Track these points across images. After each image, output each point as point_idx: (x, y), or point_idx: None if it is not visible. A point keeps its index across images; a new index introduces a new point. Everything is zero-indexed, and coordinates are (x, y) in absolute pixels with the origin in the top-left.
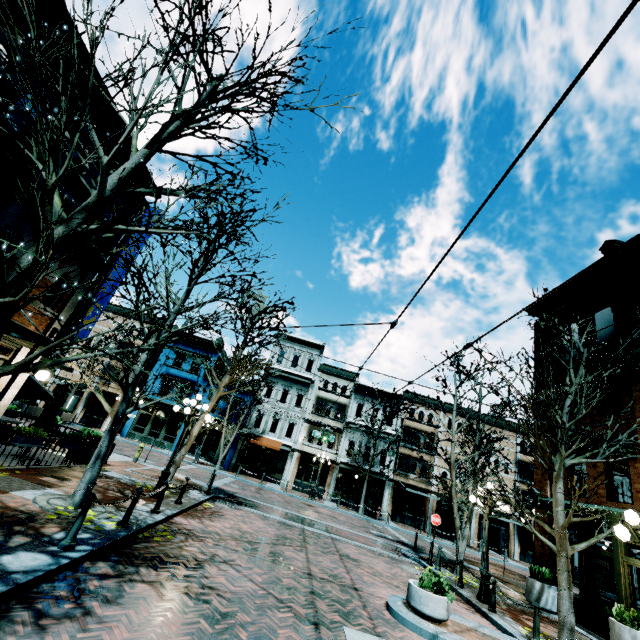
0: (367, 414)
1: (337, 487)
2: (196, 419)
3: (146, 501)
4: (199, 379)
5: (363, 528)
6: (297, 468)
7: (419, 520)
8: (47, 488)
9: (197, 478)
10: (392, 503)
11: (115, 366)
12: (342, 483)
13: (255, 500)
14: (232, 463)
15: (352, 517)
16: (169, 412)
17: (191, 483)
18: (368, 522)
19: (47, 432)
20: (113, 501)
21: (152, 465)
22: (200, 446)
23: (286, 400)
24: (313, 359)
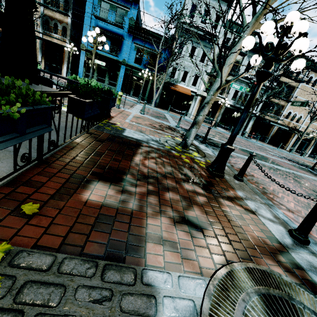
0: (253, 70)
1: (221, 119)
2: (220, 68)
3: (228, 192)
4: (124, 33)
5: (264, 150)
6: (198, 107)
7: (265, 138)
8: (146, 274)
9: (159, 119)
10: (251, 128)
11: (50, 16)
12: (225, 116)
13: (210, 137)
14: (156, 102)
15: (241, 139)
16: (107, 63)
17: (168, 126)
18: (250, 142)
19: (34, 83)
20: (233, 228)
21: (130, 110)
22: (133, 90)
23: (193, 56)
24: (221, 15)
